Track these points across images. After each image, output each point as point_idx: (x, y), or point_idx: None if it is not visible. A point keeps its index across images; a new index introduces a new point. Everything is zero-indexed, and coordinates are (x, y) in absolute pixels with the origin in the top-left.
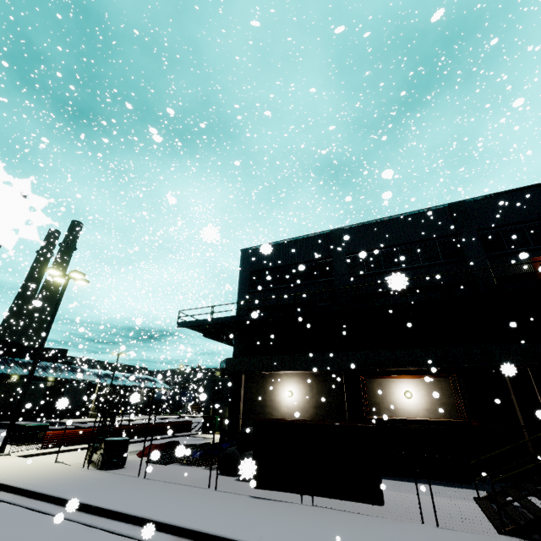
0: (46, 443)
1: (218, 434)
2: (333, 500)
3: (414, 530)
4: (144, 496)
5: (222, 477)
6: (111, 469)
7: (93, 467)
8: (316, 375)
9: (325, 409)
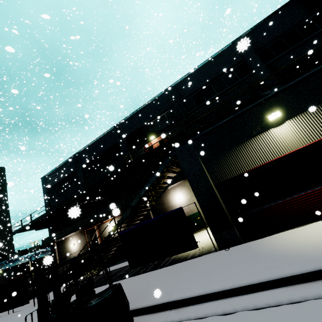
0: None
1: None
2: (33, 303)
3: (21, 313)
4: None
5: None
6: None
7: None
8: (81, 232)
9: (87, 246)
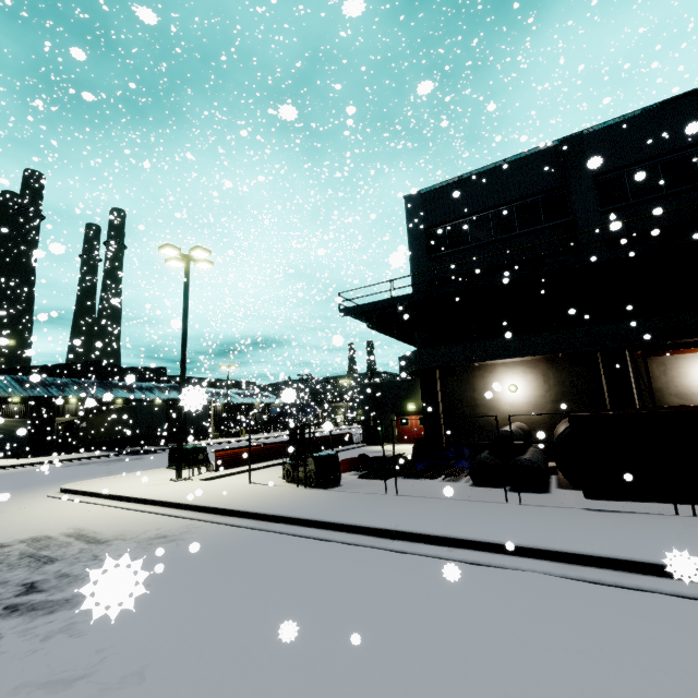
0: (218, 465)
1: (387, 446)
2: None
3: None
4: (440, 516)
5: (484, 489)
6: (327, 488)
7: (301, 486)
8: (552, 361)
9: (572, 403)
